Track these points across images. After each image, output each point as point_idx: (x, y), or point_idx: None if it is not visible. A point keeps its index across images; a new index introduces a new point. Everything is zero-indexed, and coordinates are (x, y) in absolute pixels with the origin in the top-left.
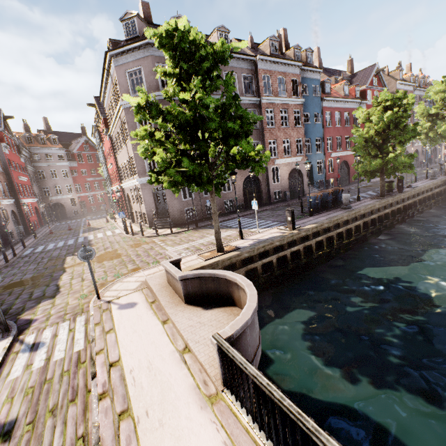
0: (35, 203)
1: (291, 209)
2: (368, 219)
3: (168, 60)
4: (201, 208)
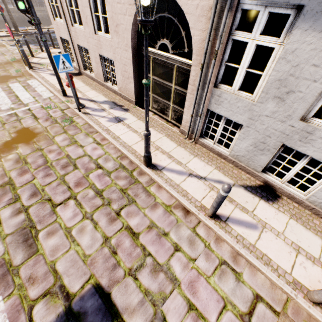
0: None
1: None
2: None
3: None
4: None
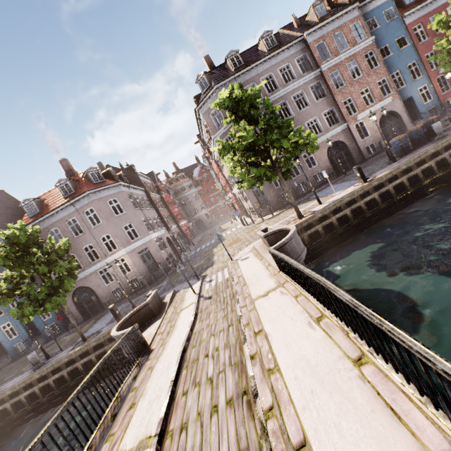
0: (186, 224)
1: (356, 166)
2: None
3: (226, 113)
4: (292, 189)
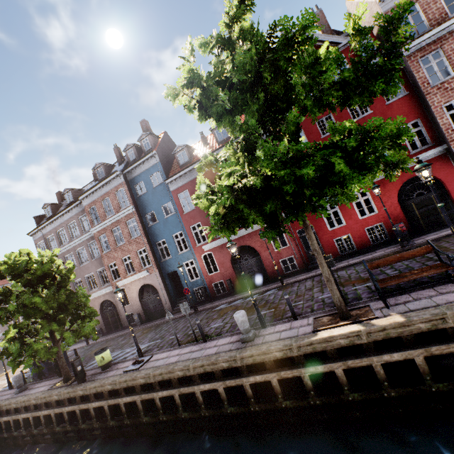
0: None
1: None
2: (1, 420)
3: None
4: None
